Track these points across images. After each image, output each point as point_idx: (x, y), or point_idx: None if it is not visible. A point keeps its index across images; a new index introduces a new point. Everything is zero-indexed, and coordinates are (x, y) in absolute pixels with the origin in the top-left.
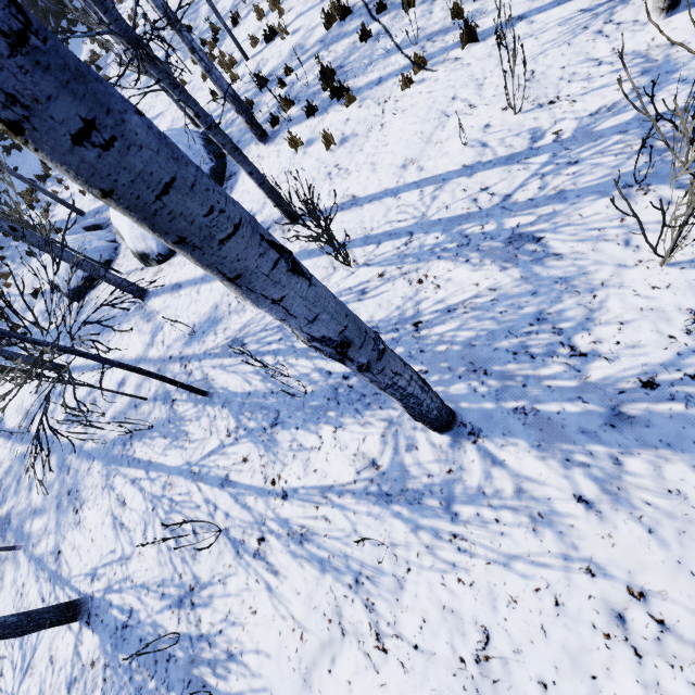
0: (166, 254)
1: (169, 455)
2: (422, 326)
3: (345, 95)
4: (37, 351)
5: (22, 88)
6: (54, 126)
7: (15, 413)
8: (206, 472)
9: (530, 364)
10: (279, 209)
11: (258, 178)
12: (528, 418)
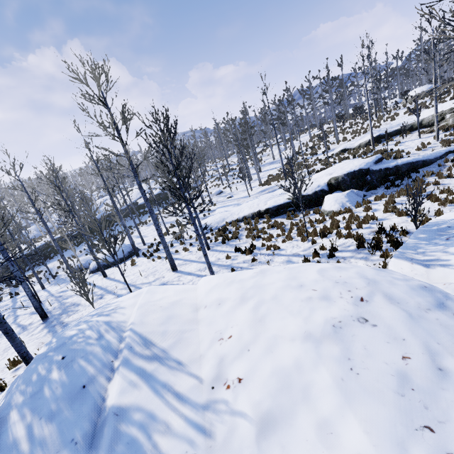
0: (92, 272)
1: (20, 312)
2: (73, 305)
3: (148, 256)
4: (48, 281)
5: (2, 252)
6: (2, 253)
7: (23, 294)
8: (18, 317)
9: (65, 316)
10: (101, 272)
11: (98, 263)
12: (51, 323)
